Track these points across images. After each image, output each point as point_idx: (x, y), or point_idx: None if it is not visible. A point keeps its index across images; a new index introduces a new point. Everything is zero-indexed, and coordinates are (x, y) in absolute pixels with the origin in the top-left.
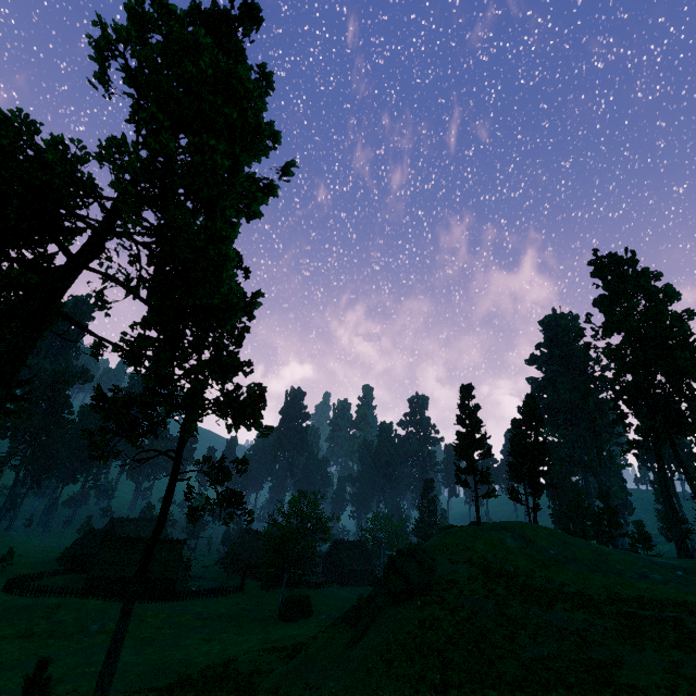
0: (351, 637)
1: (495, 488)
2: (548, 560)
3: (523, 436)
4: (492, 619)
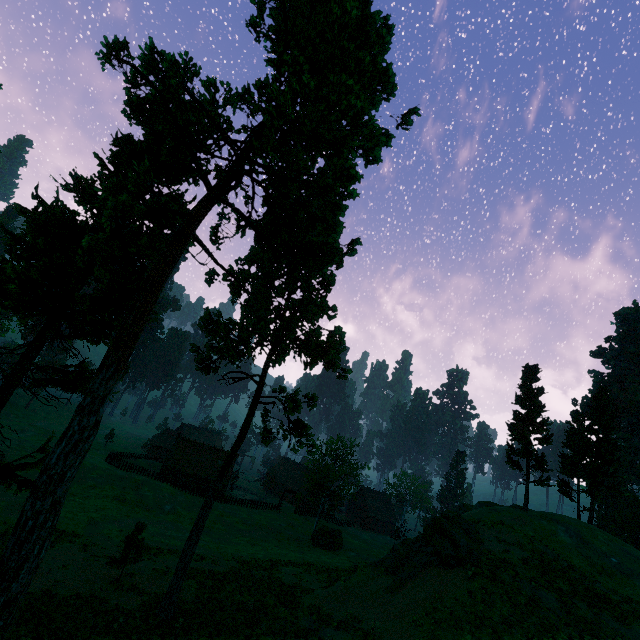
0: (392, 584)
1: (549, 477)
2: (609, 568)
3: (588, 430)
4: (555, 613)
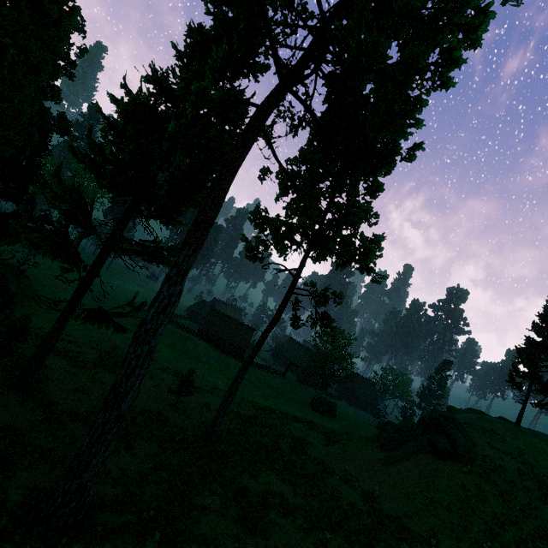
0: (386, 458)
1: None
2: None
3: None
4: None
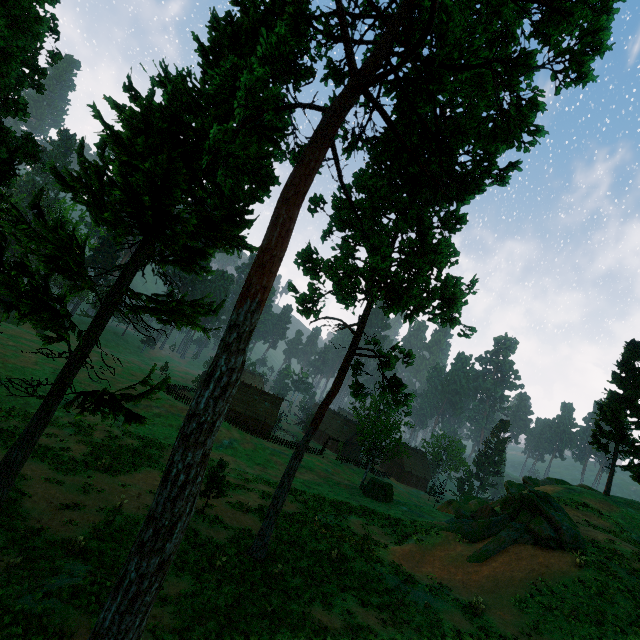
0: (476, 554)
1: None
2: None
3: None
4: None
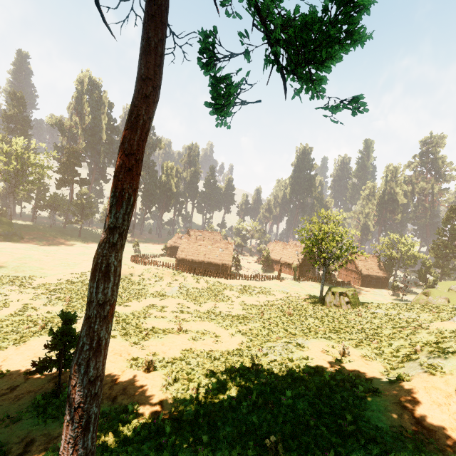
0: None
1: None
2: None
3: None
4: None
